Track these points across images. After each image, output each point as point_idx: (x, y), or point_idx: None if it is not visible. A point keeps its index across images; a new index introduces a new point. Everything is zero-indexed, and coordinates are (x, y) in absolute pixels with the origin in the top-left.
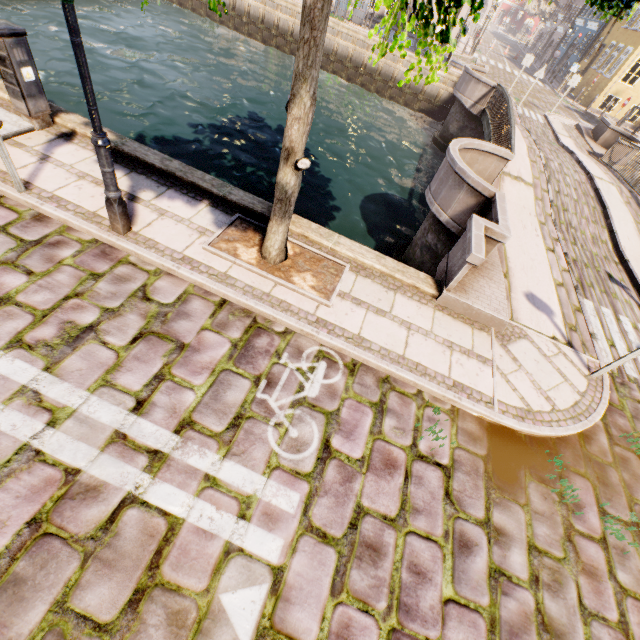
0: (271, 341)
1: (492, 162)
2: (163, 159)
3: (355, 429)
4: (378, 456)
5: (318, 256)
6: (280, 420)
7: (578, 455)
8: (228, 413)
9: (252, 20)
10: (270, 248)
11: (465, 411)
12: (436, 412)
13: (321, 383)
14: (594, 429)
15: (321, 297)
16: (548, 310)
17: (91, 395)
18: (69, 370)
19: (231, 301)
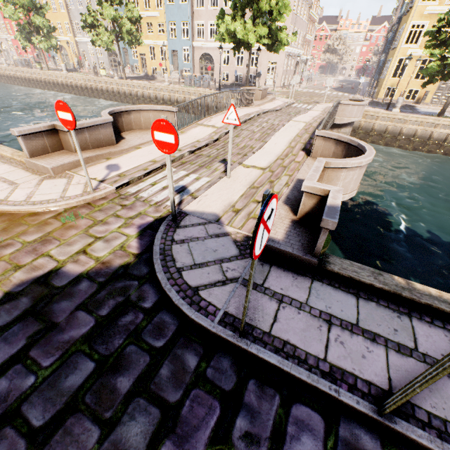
0: None
1: (169, 115)
2: None
3: None
4: None
5: None
6: None
7: (11, 220)
8: None
9: (151, 99)
10: None
11: None
12: None
13: None
14: (50, 212)
15: None
16: (116, 169)
17: None
18: None
19: None
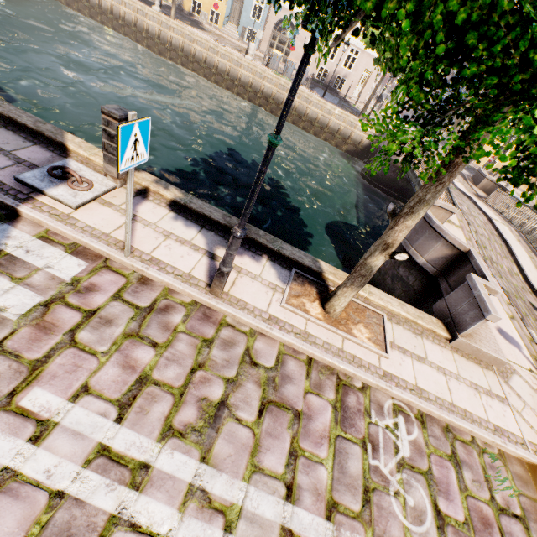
0: (358, 398)
1: (441, 213)
2: (224, 215)
3: (448, 487)
4: (475, 515)
5: (360, 306)
6: (396, 488)
7: None
8: (357, 487)
9: (219, 72)
10: (336, 306)
11: (508, 453)
12: (492, 458)
13: (407, 440)
14: None
15: (378, 349)
16: (516, 343)
17: (248, 485)
18: (221, 457)
19: (315, 358)
